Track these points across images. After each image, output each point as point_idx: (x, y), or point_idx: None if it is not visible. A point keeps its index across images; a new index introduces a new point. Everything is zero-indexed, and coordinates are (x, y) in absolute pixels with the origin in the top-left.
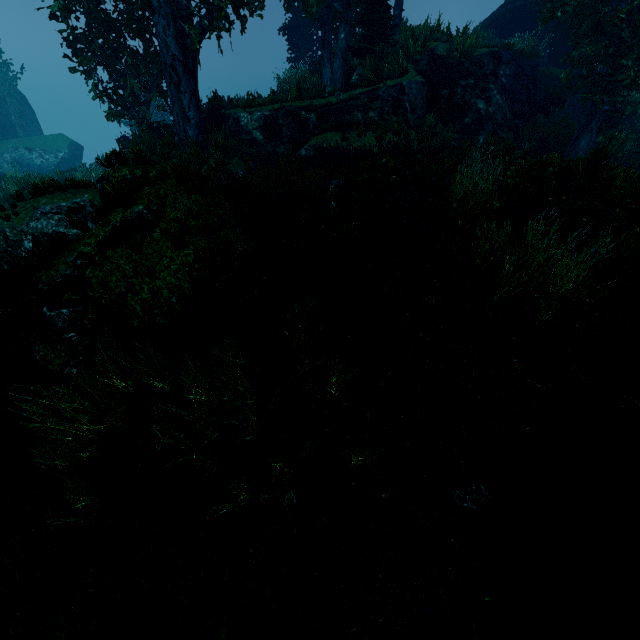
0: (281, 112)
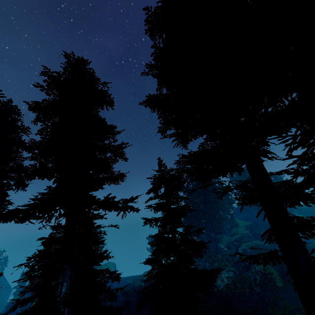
0: (229, 243)
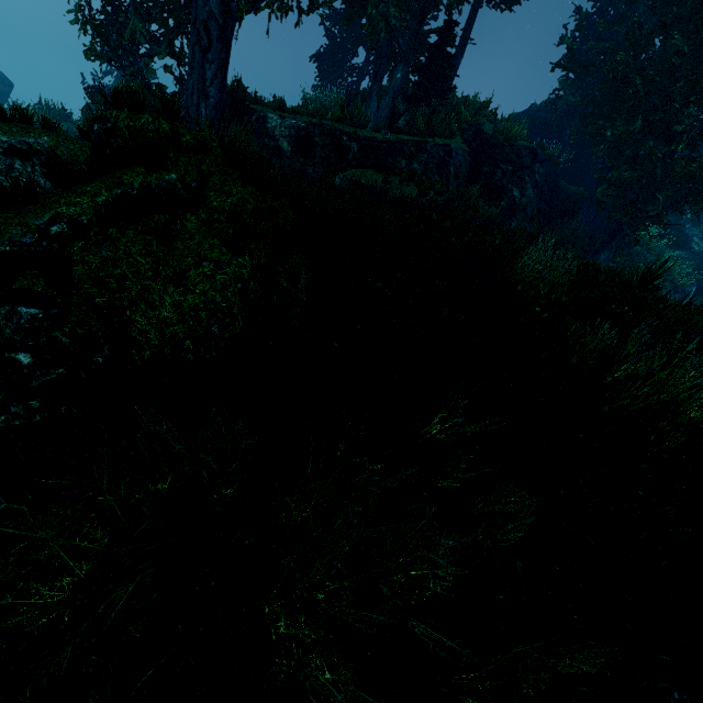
0: (320, 129)
